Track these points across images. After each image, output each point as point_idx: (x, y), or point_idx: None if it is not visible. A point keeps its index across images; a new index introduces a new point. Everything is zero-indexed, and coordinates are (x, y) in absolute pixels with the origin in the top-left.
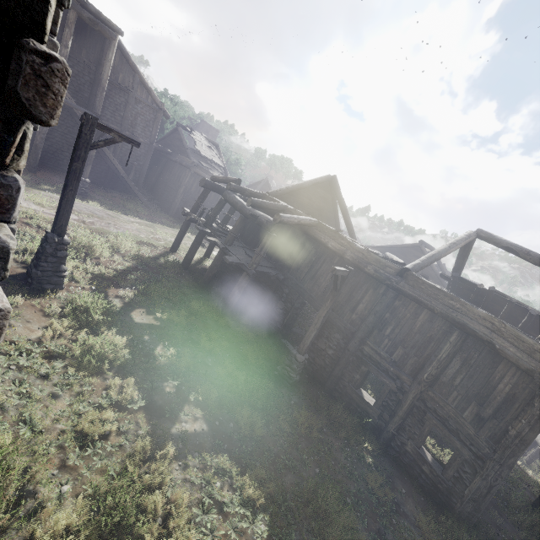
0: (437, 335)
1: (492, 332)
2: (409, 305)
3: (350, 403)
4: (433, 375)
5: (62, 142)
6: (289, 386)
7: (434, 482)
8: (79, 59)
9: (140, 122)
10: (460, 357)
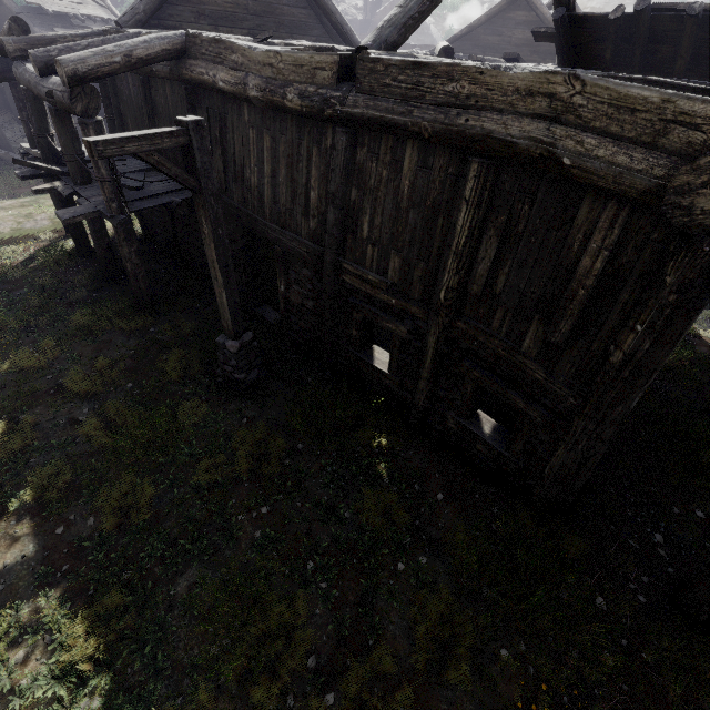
0: (443, 195)
1: (552, 125)
2: (380, 146)
3: (362, 377)
4: (454, 288)
5: None
6: (242, 393)
7: (496, 464)
8: None
9: None
10: (494, 227)
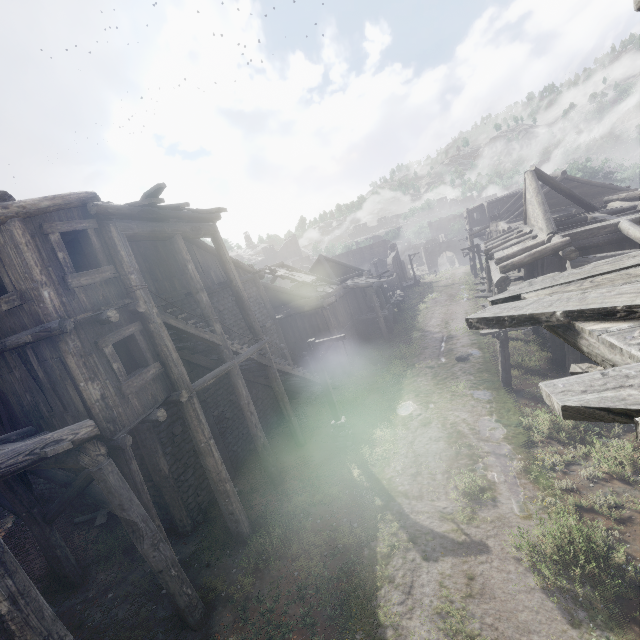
0: None
1: None
2: None
3: None
4: None
5: (234, 413)
6: None
7: None
8: (179, 296)
9: (254, 308)
10: None
